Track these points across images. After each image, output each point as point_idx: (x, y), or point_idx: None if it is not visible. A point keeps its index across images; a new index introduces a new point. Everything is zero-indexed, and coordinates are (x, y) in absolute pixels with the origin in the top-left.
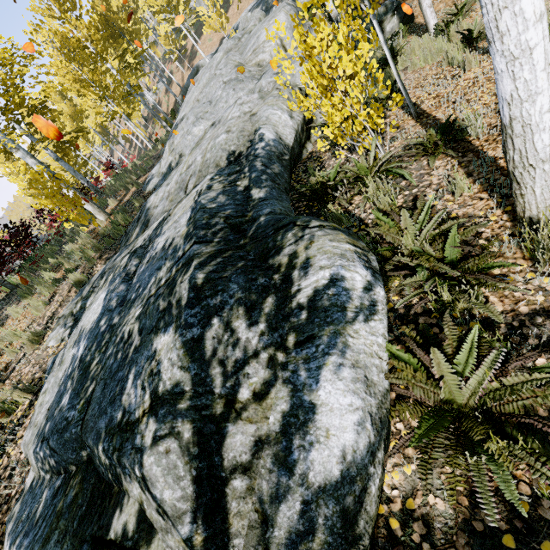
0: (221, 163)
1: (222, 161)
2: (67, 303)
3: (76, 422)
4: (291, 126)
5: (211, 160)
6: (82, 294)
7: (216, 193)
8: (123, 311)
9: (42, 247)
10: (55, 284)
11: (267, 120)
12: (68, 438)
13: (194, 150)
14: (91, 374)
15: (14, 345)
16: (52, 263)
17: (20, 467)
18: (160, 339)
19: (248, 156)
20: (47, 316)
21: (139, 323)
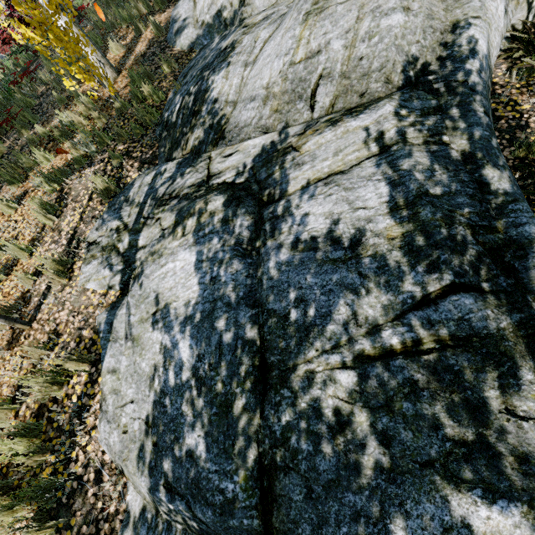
0: (394, 77)
1: (395, 73)
2: (93, 220)
3: (246, 509)
4: (501, 31)
5: (374, 62)
6: (123, 219)
7: (428, 158)
8: (279, 337)
9: (3, 88)
10: (60, 178)
11: (483, 10)
12: (234, 526)
13: (316, 20)
14: (240, 425)
15: (23, 263)
16: (40, 133)
17: (109, 474)
18: (474, 507)
19: (452, 82)
20: (65, 232)
21: (371, 416)
